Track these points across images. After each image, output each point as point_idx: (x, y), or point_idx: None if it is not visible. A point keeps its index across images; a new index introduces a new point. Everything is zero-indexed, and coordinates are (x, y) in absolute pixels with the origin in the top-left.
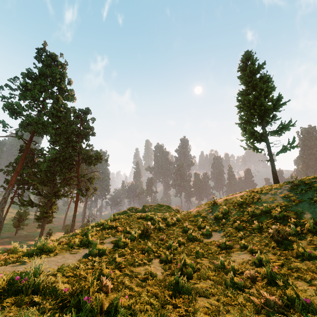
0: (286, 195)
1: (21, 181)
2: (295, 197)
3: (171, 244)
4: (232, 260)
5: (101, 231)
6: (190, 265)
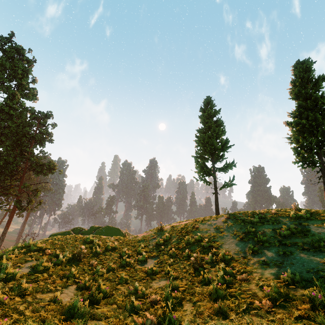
0: (218, 226)
1: None
2: (223, 229)
3: (98, 270)
4: (150, 286)
5: (25, 253)
6: (104, 291)
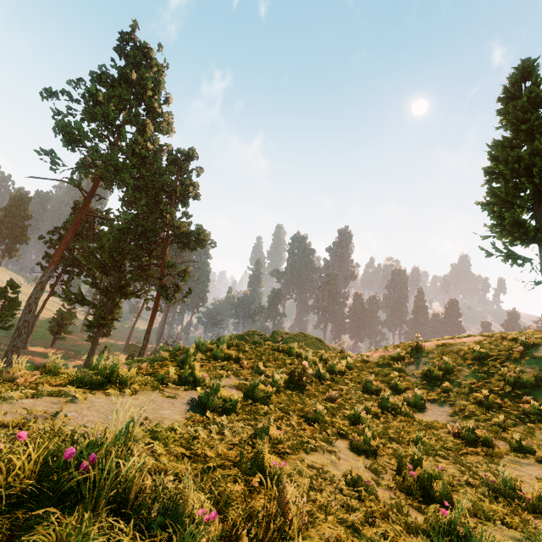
0: None
1: (69, 260)
2: None
3: (358, 413)
4: (512, 475)
5: (209, 361)
6: (438, 474)
